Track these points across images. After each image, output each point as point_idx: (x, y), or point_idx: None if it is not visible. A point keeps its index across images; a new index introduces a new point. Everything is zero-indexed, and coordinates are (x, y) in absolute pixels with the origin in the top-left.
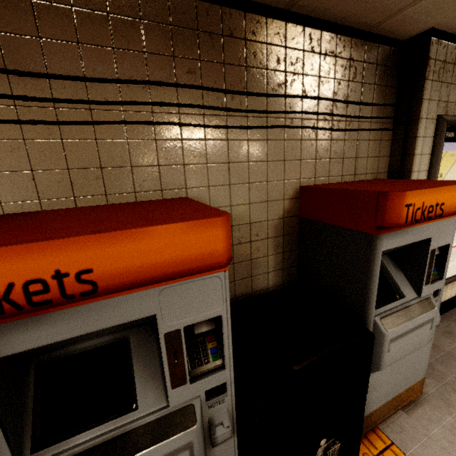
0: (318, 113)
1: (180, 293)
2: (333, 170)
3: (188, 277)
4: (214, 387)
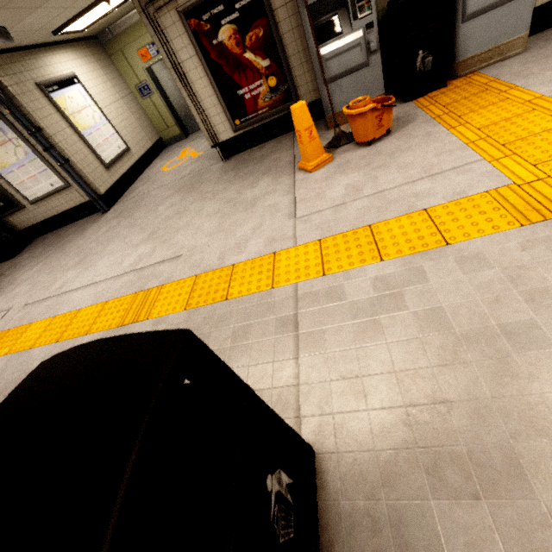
0: None
1: None
2: None
3: None
4: (369, 24)
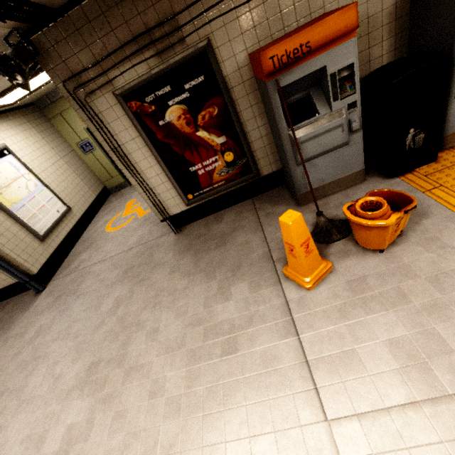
0: None
1: (335, 53)
2: None
3: (338, 44)
4: (351, 104)
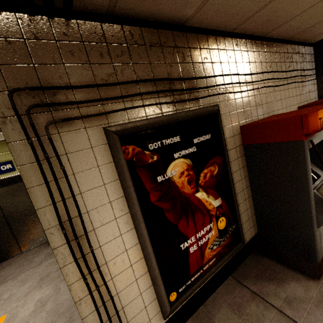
0: (299, 76)
1: None
2: (304, 99)
3: None
4: None
